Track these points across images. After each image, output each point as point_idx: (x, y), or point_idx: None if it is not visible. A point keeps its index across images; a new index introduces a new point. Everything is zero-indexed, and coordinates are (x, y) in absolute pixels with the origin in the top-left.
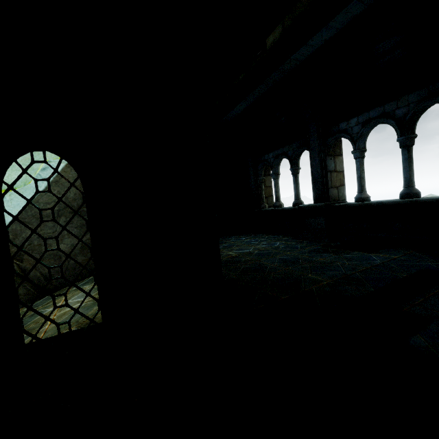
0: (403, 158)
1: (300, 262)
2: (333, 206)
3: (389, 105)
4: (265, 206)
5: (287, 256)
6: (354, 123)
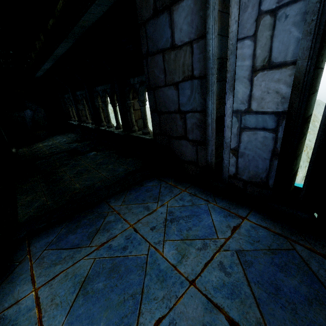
0: (89, 111)
1: (53, 148)
2: (81, 124)
3: (82, 92)
4: (73, 119)
5: (55, 146)
6: (78, 94)
